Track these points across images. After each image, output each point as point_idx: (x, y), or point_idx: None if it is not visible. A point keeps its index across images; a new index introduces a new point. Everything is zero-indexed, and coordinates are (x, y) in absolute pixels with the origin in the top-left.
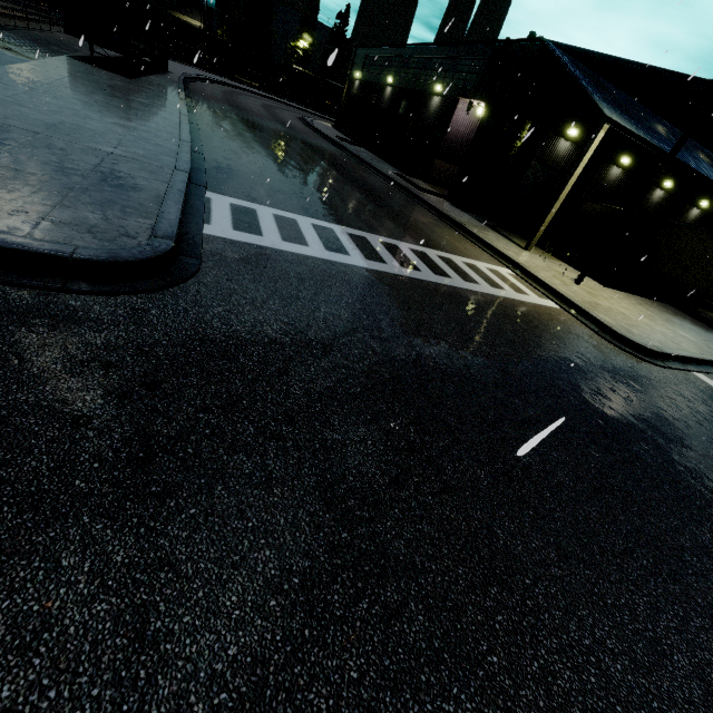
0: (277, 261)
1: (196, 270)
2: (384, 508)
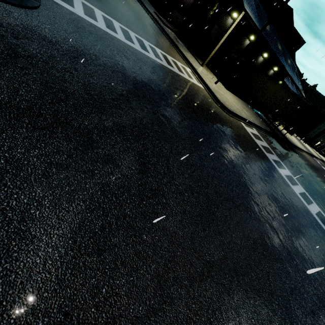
0: (80, 21)
1: (37, 6)
2: (107, 102)
